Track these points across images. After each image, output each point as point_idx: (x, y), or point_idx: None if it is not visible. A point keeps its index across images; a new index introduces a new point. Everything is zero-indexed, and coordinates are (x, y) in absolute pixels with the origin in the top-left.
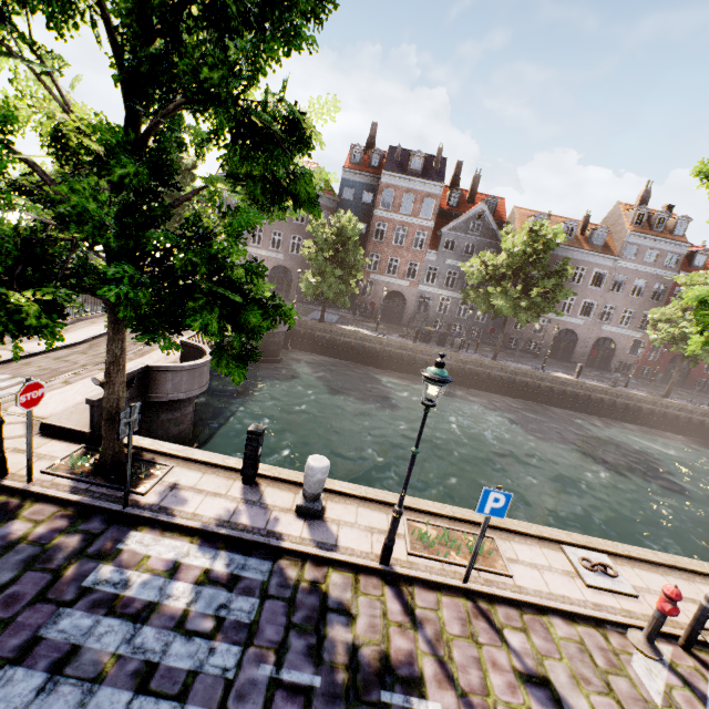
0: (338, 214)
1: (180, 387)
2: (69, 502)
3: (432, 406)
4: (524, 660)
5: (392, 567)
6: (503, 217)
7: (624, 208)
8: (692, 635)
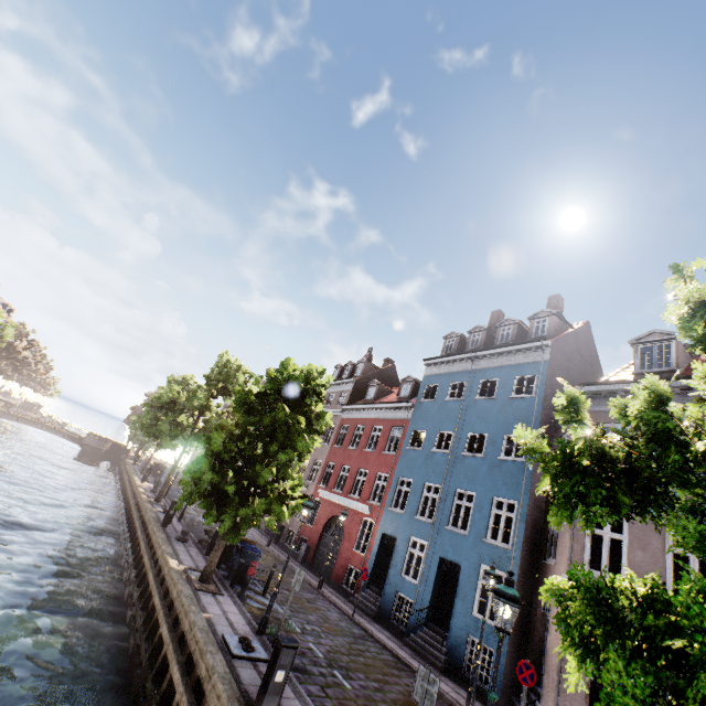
0: None
1: None
2: None
3: None
4: None
5: None
6: None
7: None
8: None
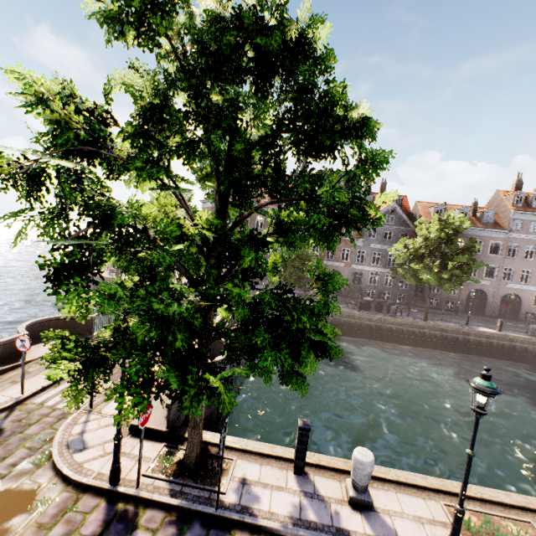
0: None
1: None
2: (171, 506)
3: (485, 413)
4: None
5: None
6: (408, 209)
7: (503, 194)
8: None
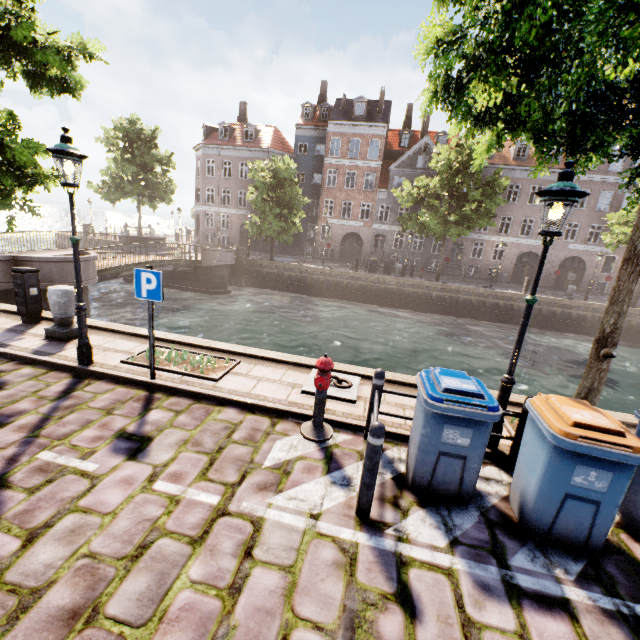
0: (273, 158)
1: (50, 277)
2: None
3: (66, 184)
4: (144, 427)
5: (89, 367)
6: None
7: None
8: (369, 420)
